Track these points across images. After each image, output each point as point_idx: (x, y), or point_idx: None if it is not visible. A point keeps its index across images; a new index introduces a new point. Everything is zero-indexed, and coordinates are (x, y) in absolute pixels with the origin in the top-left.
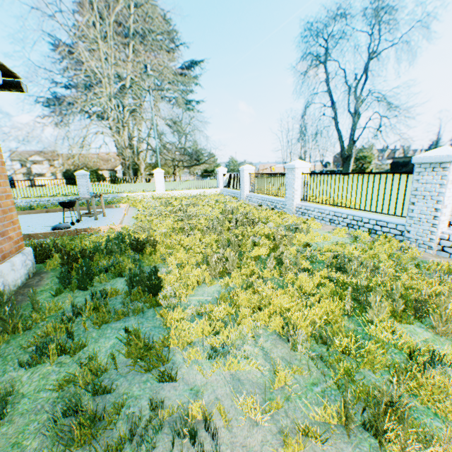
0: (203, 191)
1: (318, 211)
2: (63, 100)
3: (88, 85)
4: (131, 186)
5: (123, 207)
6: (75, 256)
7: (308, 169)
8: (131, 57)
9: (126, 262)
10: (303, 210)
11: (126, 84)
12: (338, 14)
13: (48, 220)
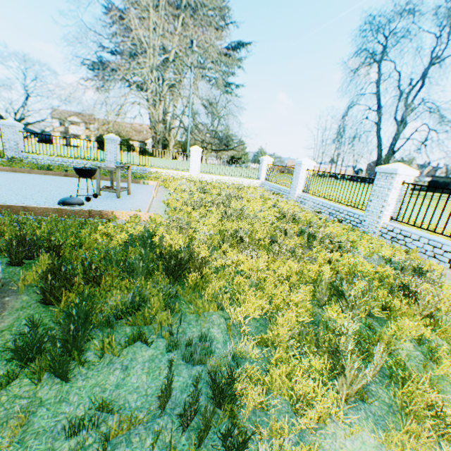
0: (240, 180)
1: (428, 243)
2: (106, 61)
3: (133, 49)
4: (160, 160)
5: (152, 185)
6: (69, 274)
7: (412, 178)
8: (182, 24)
9: (154, 302)
10: (395, 235)
11: (172, 53)
12: (423, 0)
13: (61, 188)
